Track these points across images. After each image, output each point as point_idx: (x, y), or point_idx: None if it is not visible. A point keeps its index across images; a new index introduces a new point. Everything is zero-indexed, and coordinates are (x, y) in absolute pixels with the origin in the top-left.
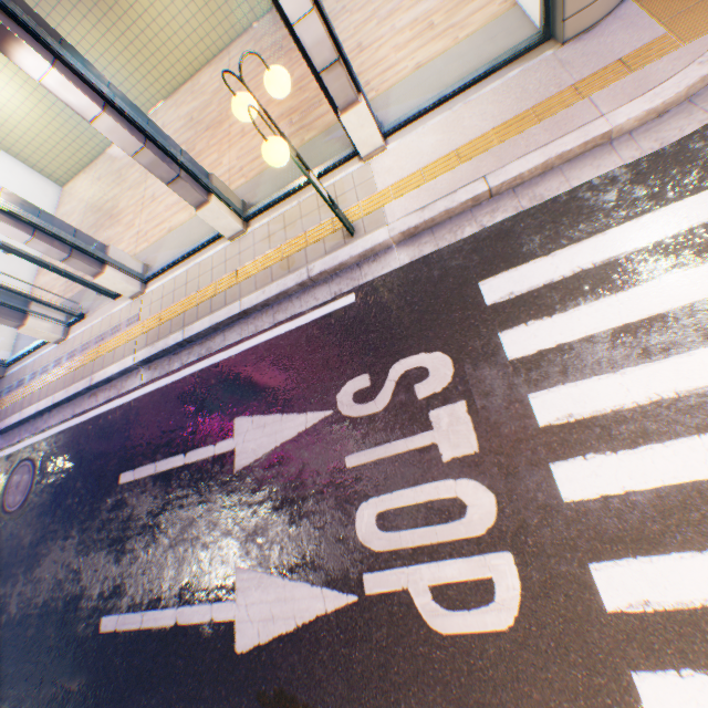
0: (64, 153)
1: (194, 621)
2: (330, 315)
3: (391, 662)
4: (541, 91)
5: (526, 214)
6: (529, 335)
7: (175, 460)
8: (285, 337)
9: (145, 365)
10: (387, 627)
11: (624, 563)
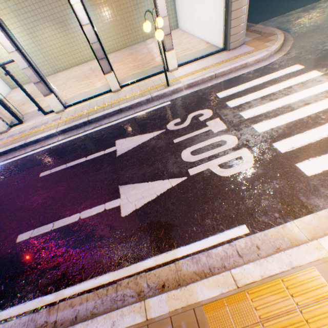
0: (21, 75)
1: (92, 214)
2: (160, 108)
3: (206, 192)
4: (225, 58)
5: (227, 80)
6: (235, 102)
7: (79, 160)
8: (140, 115)
9: (61, 134)
10: (202, 182)
11: (282, 141)
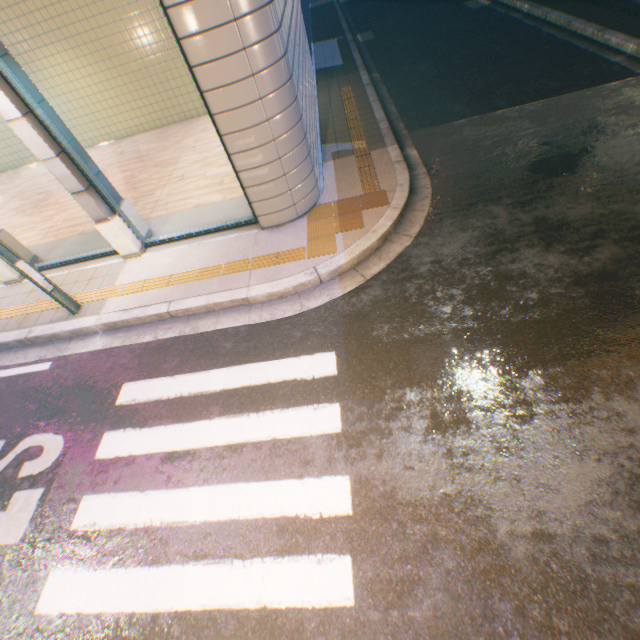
0: None
1: None
2: (24, 375)
3: None
4: (237, 254)
5: (184, 338)
6: (121, 440)
7: None
8: None
9: None
10: None
11: None
